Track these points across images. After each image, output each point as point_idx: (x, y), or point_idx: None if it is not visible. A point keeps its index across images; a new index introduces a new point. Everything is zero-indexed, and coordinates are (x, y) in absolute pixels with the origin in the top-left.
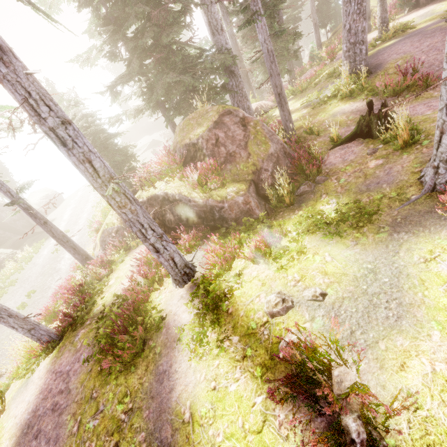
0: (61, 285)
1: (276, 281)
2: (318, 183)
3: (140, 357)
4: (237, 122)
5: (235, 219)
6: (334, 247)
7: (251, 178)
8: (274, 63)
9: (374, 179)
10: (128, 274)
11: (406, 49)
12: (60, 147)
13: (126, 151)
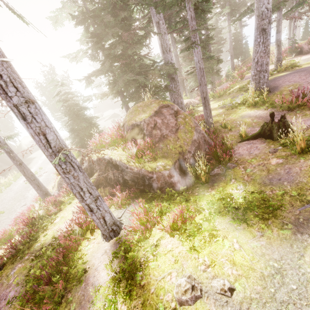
0: (22, 211)
1: (188, 261)
2: (229, 168)
3: (56, 309)
4: (172, 113)
5: (160, 188)
6: (242, 234)
7: (177, 156)
8: (203, 77)
9: (276, 175)
10: (70, 216)
11: (296, 79)
12: (21, 120)
13: (91, 120)
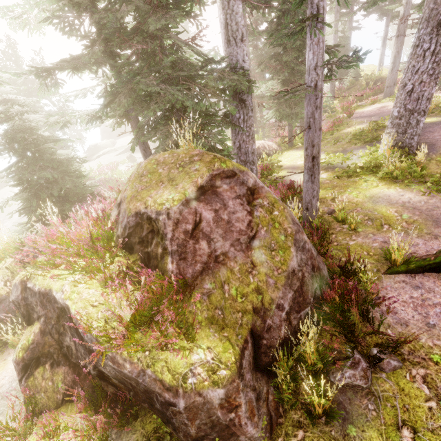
0: None
1: None
2: (381, 370)
3: None
4: (242, 195)
5: (194, 437)
6: None
7: (247, 322)
8: (320, 110)
9: None
10: None
11: None
12: None
13: (68, 164)
